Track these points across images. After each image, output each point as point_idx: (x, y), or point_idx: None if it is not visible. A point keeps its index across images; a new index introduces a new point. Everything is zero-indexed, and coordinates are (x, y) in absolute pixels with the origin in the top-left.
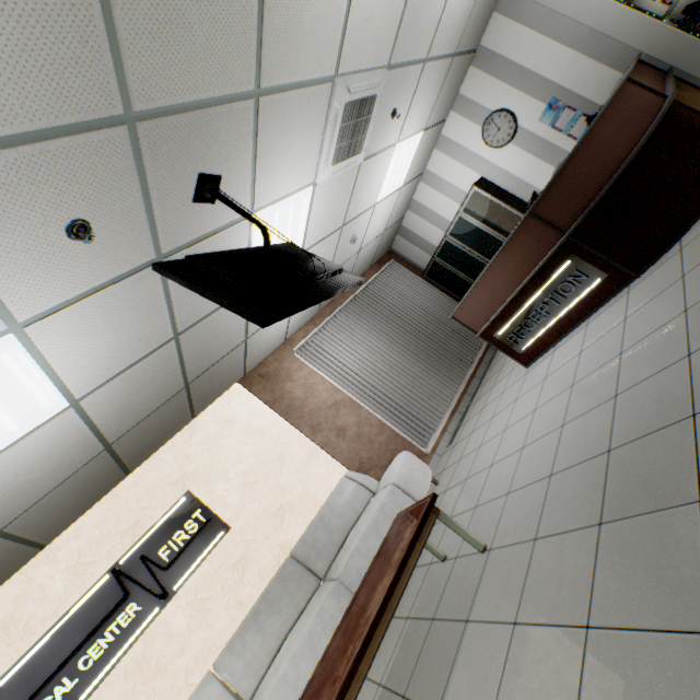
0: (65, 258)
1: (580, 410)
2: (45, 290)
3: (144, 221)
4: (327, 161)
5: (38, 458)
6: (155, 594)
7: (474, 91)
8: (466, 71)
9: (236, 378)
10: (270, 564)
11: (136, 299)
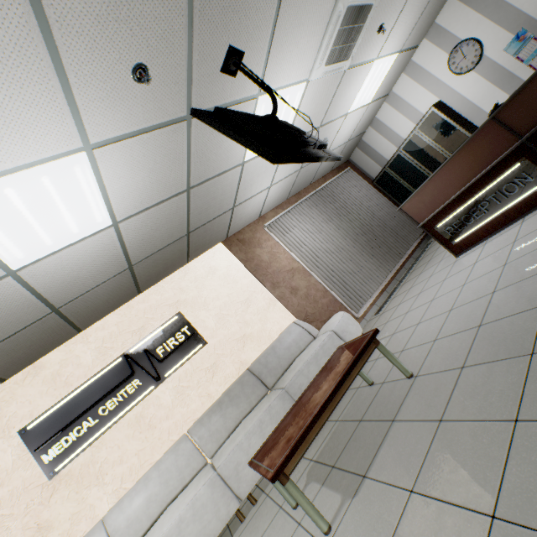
0: (127, 96)
1: (512, 280)
2: (111, 121)
3: (185, 79)
4: (322, 60)
5: (87, 261)
6: (152, 376)
7: (448, 20)
8: (445, 1)
9: (221, 239)
10: (232, 373)
11: (167, 148)
